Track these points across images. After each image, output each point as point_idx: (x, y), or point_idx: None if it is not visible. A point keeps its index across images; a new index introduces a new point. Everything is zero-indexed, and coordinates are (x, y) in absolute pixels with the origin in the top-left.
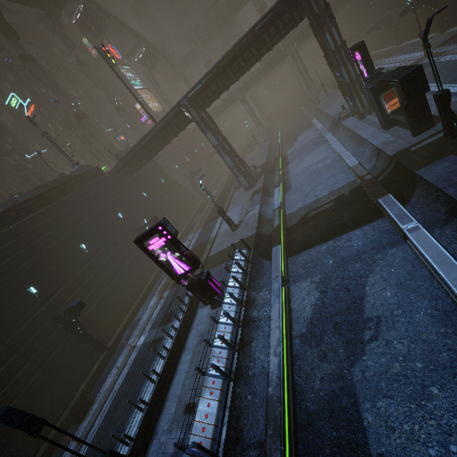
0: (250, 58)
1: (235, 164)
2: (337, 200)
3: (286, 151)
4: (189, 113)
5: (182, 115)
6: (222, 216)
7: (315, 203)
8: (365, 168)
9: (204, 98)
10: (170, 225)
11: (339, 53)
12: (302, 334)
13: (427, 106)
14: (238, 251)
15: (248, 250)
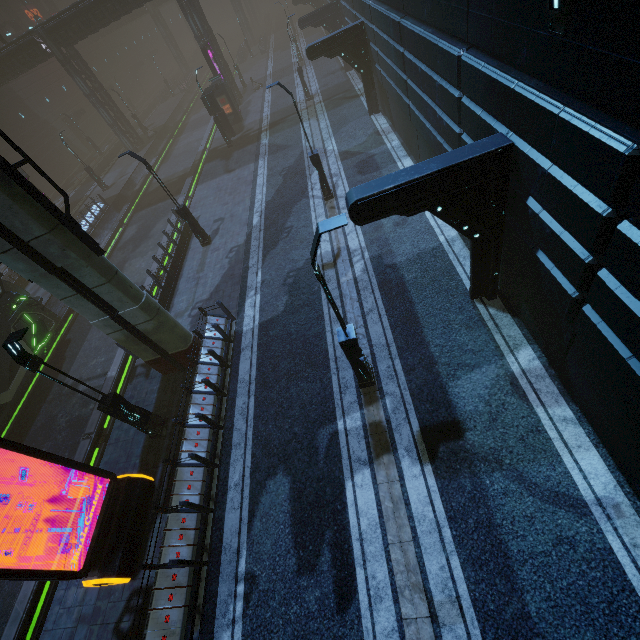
0: (115, 11)
1: (114, 122)
2: (182, 176)
3: (192, 116)
4: (48, 47)
5: (38, 46)
6: (90, 175)
7: (171, 176)
8: (201, 156)
9: (65, 36)
10: (21, 170)
11: (212, 36)
12: (120, 247)
13: (227, 120)
14: (93, 202)
15: (106, 205)
